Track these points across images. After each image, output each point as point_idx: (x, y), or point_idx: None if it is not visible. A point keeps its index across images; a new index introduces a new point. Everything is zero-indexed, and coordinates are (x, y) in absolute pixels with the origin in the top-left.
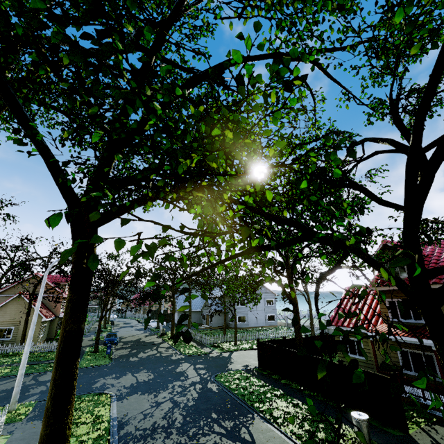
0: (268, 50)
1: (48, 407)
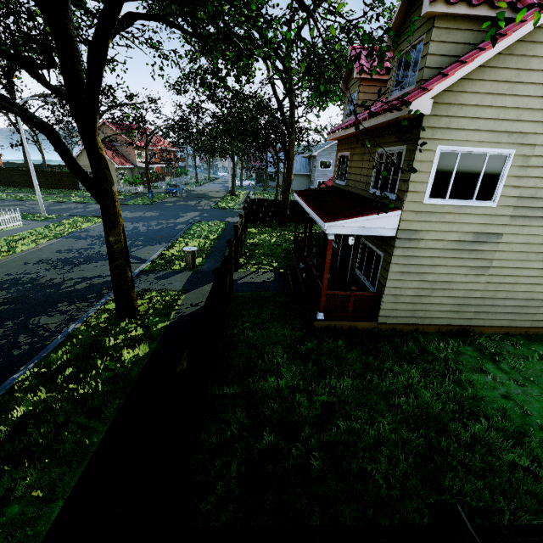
0: None
1: None
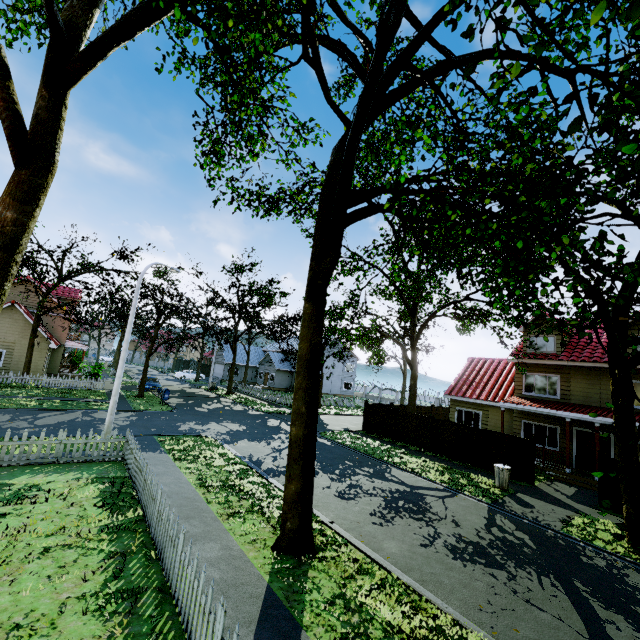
0: (530, 49)
1: (304, 412)
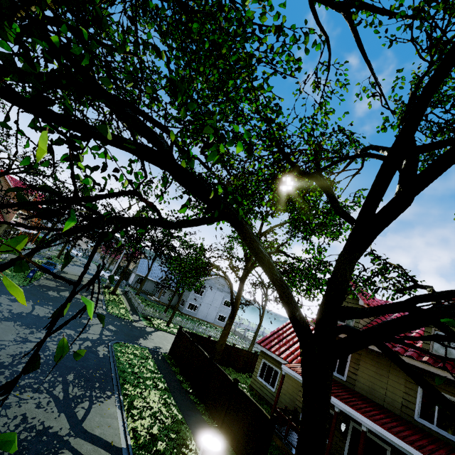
0: None
1: None
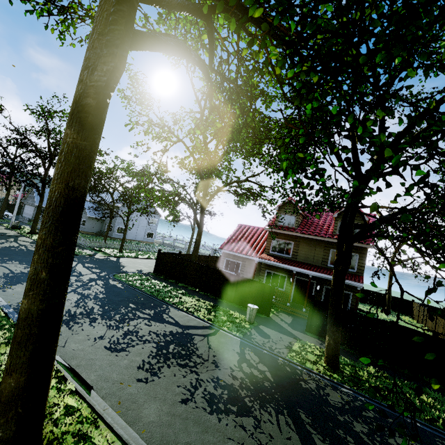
0: None
1: (43, 279)
